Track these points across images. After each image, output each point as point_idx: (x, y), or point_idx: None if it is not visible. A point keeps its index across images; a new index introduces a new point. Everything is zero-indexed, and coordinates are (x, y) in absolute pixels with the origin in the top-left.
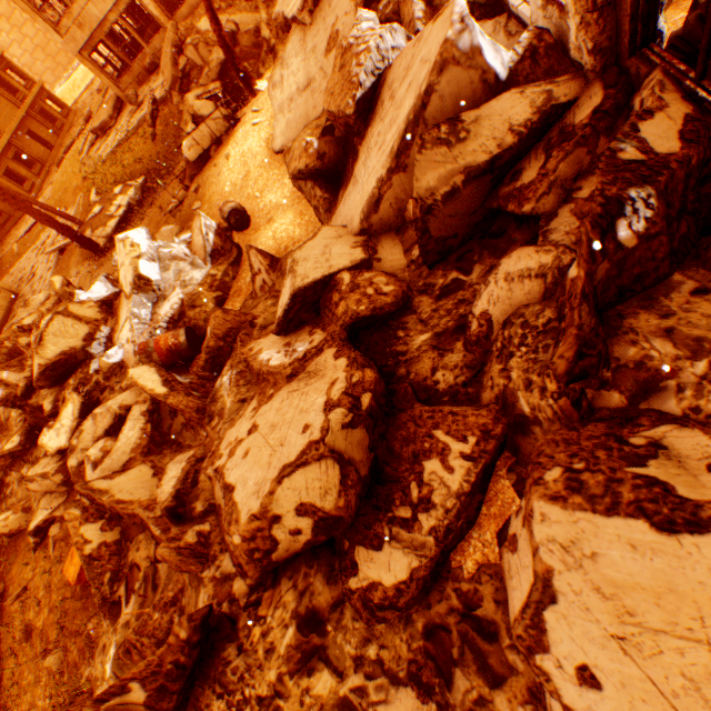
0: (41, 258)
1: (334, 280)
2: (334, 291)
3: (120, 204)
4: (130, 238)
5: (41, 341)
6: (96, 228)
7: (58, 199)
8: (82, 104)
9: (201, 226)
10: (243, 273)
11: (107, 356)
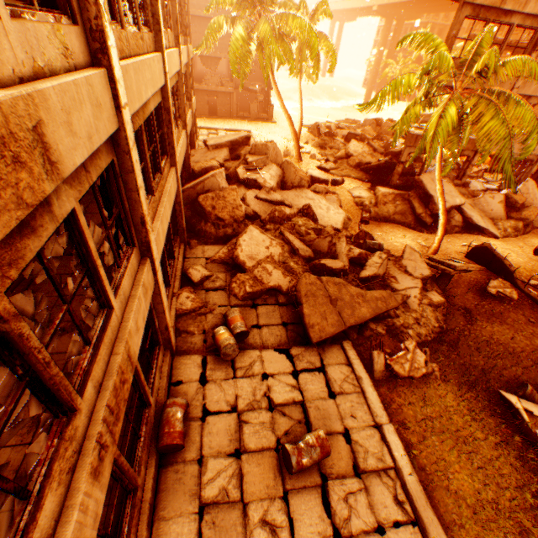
0: None
1: None
2: None
3: None
4: None
5: None
6: None
7: None
8: None
9: None
10: None
11: None
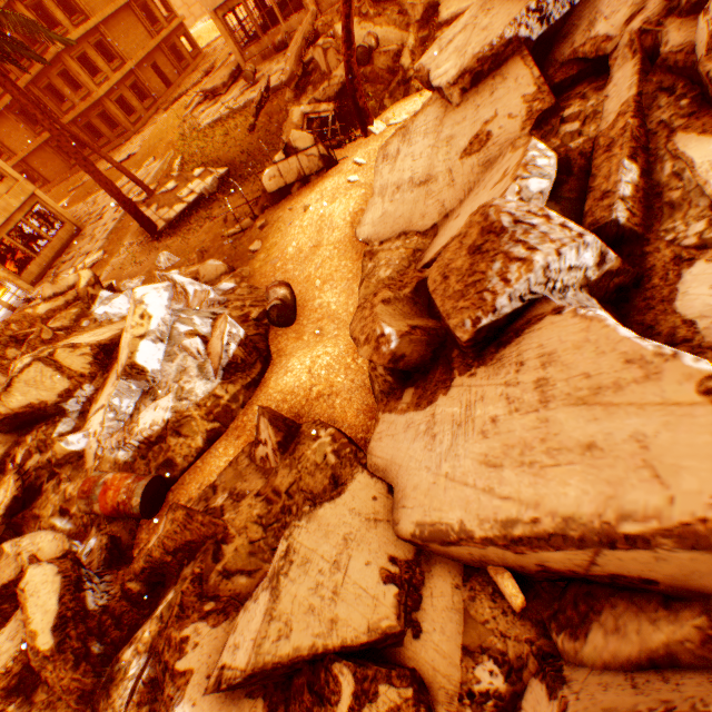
0: (114, 202)
1: (326, 674)
2: (316, 711)
3: (193, 190)
4: (145, 303)
5: (9, 387)
6: (162, 205)
7: (152, 145)
8: (213, 50)
9: (224, 332)
10: (256, 404)
11: (66, 441)
